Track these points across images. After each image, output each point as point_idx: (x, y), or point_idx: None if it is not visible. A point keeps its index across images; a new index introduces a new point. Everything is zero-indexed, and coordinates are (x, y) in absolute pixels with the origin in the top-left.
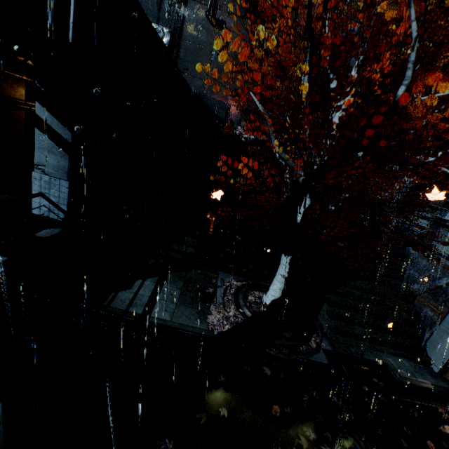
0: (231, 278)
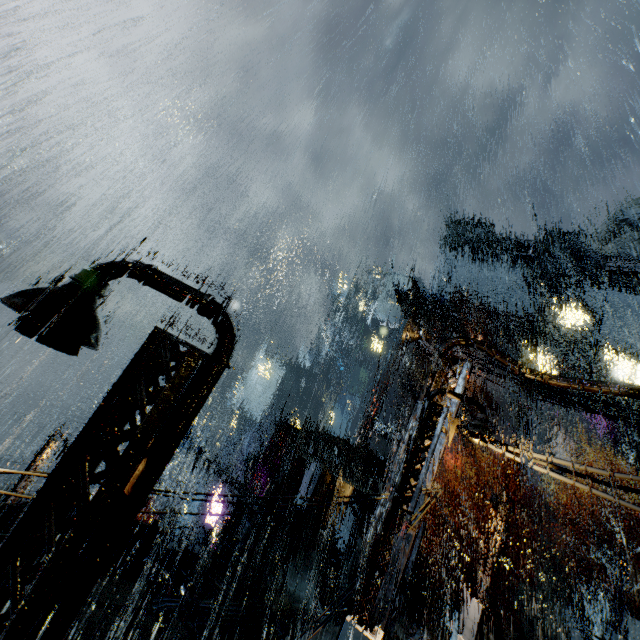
0: (427, 636)
